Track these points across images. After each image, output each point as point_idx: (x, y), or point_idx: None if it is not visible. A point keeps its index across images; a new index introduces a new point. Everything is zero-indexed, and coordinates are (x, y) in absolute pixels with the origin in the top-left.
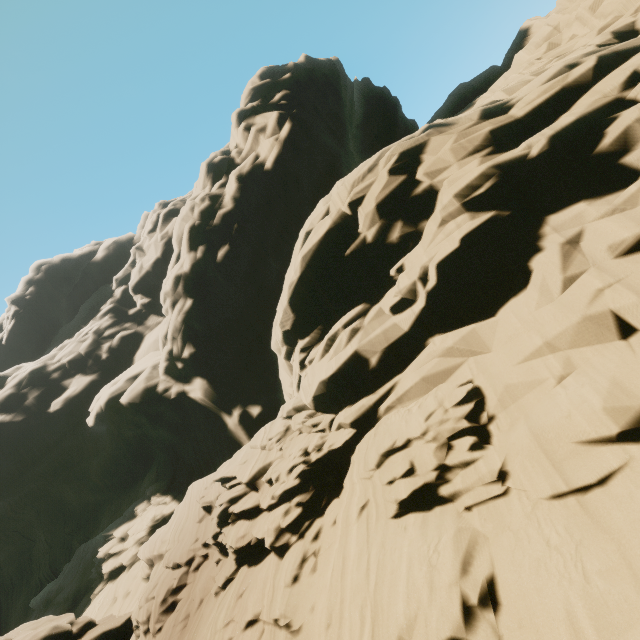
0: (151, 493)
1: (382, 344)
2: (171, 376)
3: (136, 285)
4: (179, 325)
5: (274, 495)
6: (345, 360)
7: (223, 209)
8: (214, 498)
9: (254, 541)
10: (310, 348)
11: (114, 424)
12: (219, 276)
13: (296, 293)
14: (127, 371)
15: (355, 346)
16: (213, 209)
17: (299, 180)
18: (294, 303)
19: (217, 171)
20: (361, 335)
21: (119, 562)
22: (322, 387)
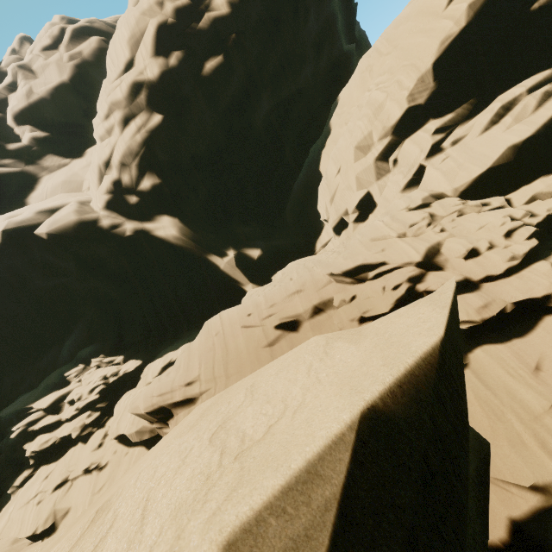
0: (89, 355)
1: None
2: (117, 212)
3: (22, 112)
4: (136, 147)
5: (516, 254)
6: (545, 122)
7: (215, 11)
8: (305, 309)
9: (511, 307)
10: (452, 128)
11: (13, 270)
12: (200, 96)
13: (447, 54)
14: (28, 207)
15: None
16: (196, 10)
17: (309, 12)
18: (439, 68)
19: None
20: None
21: (60, 437)
22: (509, 154)
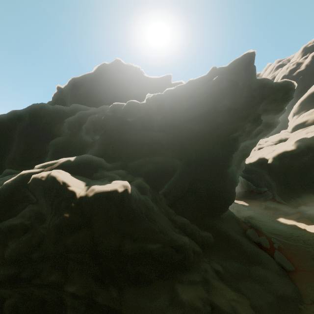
0: None
1: (313, 117)
2: None
3: None
4: None
5: (269, 141)
6: (302, 120)
7: (299, 69)
8: None
9: (262, 146)
10: (297, 118)
11: None
12: None
13: (300, 103)
14: None
15: (306, 117)
16: (295, 69)
17: None
18: (298, 105)
19: (306, 51)
20: (310, 115)
21: None
22: (293, 125)
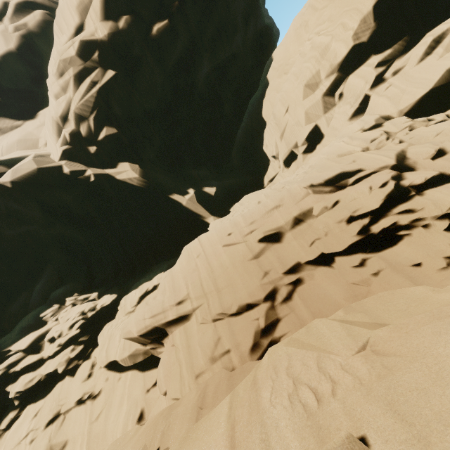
0: (63, 295)
1: None
2: (79, 162)
3: None
4: (94, 101)
5: None
6: None
7: None
8: (286, 221)
9: None
10: (391, 61)
11: None
12: (150, 56)
13: None
14: None
15: None
16: None
17: None
18: (378, 10)
19: None
20: None
21: (45, 374)
22: (447, 75)
